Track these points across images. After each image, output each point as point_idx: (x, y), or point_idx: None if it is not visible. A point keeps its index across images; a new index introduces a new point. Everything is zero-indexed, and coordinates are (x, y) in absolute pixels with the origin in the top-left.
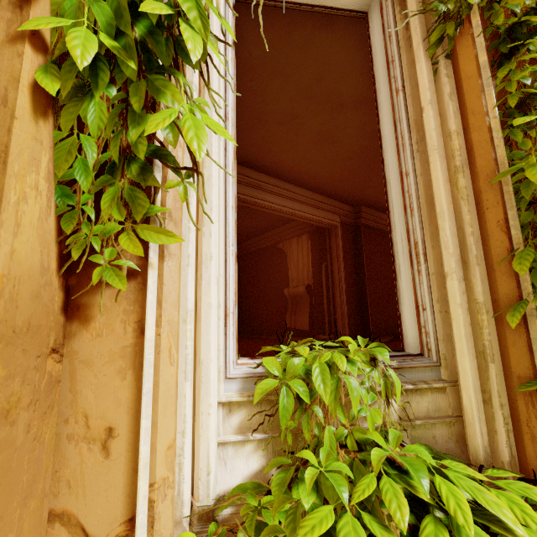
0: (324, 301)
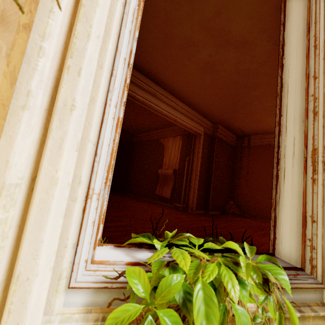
0: (183, 182)
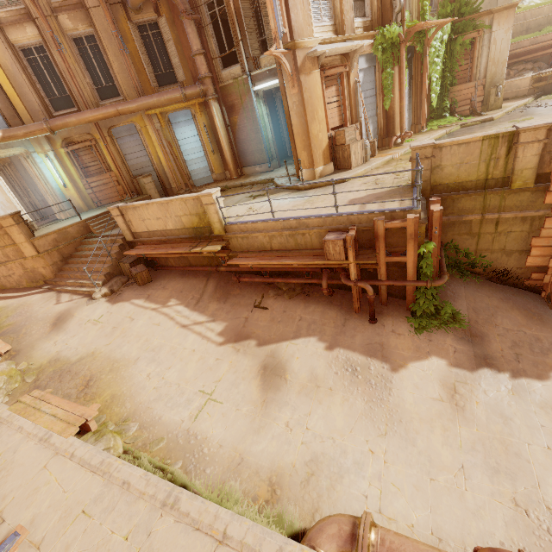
0: None
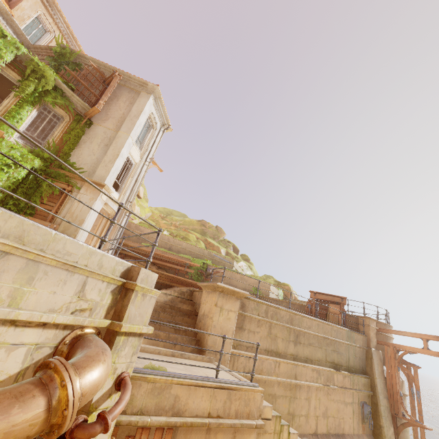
0: None
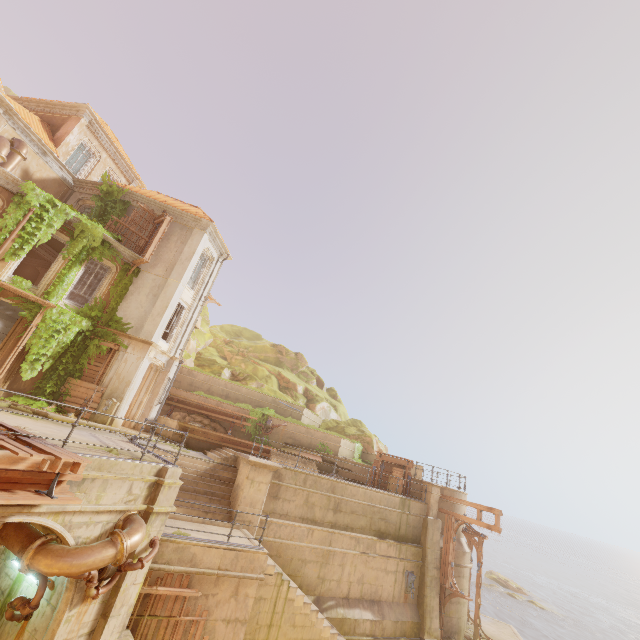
0: None
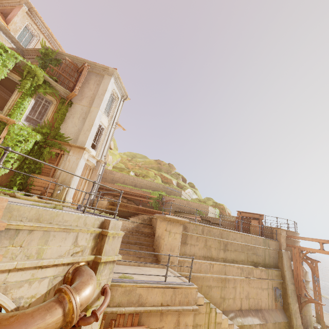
0: None
